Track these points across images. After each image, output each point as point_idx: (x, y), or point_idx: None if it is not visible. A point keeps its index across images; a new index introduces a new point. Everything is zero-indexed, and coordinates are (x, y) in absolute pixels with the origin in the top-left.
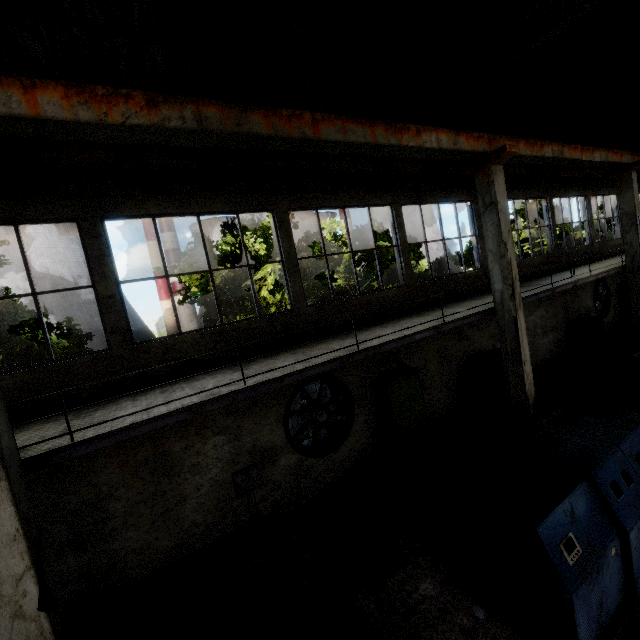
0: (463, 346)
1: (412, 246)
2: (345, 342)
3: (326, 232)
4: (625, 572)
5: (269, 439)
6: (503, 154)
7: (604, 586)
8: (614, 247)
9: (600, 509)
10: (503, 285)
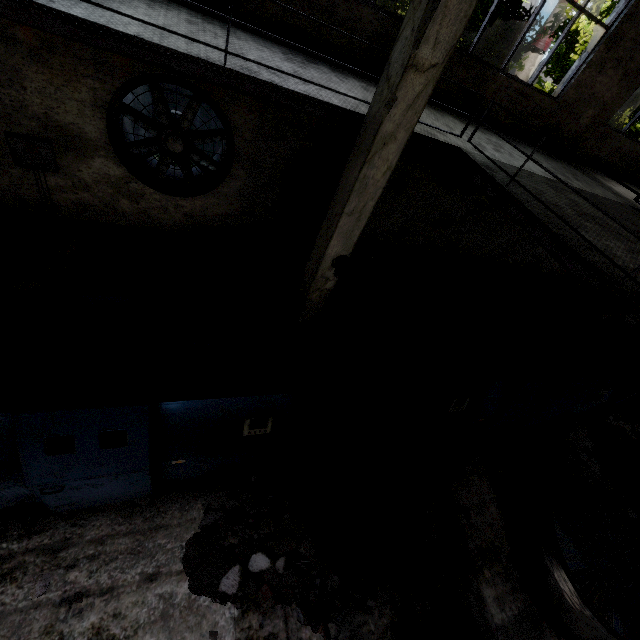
0: None
1: None
2: None
3: None
4: None
5: None
6: None
7: None
8: None
9: None
10: None
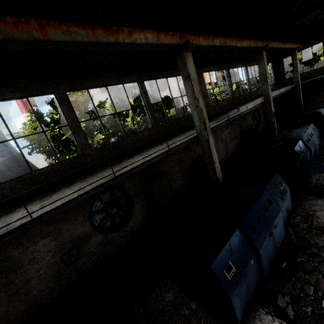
0: (190, 155)
1: (168, 101)
2: (113, 169)
3: (117, 99)
4: (259, 268)
5: (81, 231)
6: (189, 45)
7: (248, 281)
8: (260, 92)
9: (245, 242)
10: (200, 122)
